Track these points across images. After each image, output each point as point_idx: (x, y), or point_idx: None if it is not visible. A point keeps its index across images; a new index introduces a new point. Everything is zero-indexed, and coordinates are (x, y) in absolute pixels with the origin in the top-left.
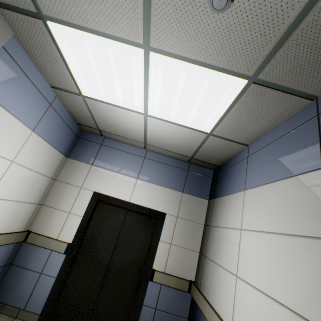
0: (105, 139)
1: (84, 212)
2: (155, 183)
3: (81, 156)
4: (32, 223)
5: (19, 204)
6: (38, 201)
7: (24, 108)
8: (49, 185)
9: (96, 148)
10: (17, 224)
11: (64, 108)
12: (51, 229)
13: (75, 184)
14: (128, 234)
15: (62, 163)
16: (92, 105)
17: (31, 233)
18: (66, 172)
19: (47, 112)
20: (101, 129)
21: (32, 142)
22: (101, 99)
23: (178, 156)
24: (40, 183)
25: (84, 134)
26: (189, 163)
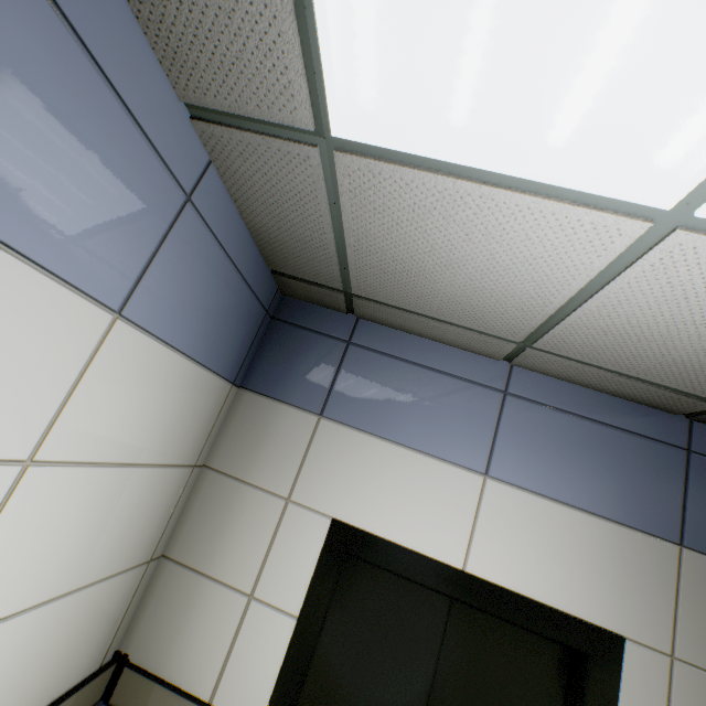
0: (358, 324)
1: (299, 601)
2: (556, 497)
3: (282, 385)
4: (130, 627)
5: (78, 598)
6: (148, 552)
7: (67, 207)
8: (184, 489)
9: (330, 356)
10: (76, 660)
11: (235, 217)
12: (190, 656)
13: (267, 487)
14: (462, 703)
15: (224, 410)
16: (360, 189)
17: (125, 670)
18: (237, 441)
19: (176, 229)
20: (356, 292)
21: (115, 360)
22: (427, 145)
23: (653, 395)
24: (154, 495)
25: (289, 306)
26: (687, 418)
